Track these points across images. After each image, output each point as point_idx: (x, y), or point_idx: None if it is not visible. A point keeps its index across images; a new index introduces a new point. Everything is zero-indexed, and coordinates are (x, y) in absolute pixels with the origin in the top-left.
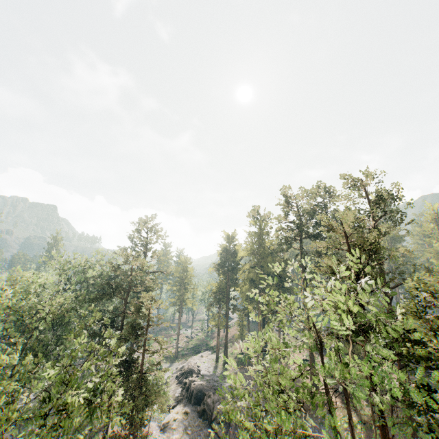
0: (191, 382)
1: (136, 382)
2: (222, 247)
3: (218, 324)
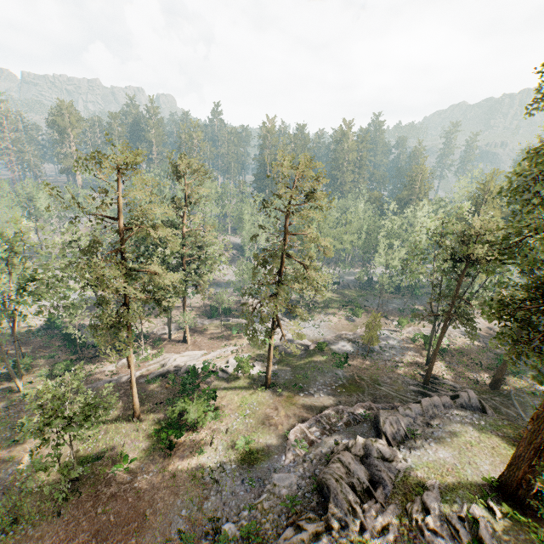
0: None
1: None
2: None
3: None
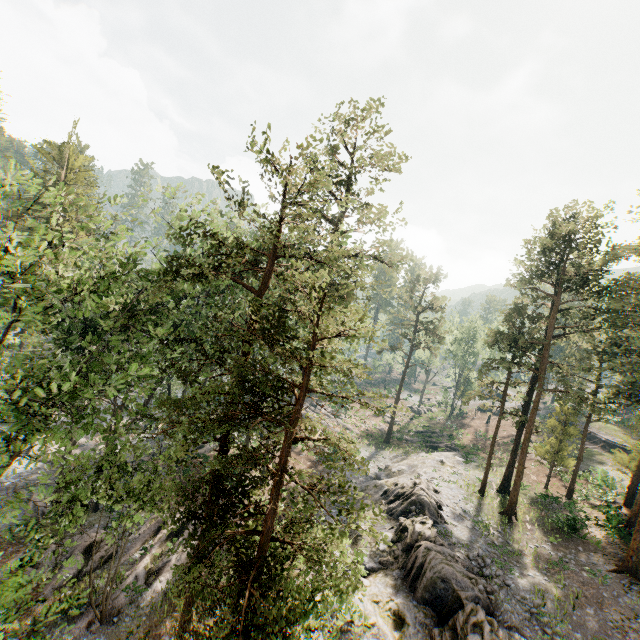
0: (420, 537)
1: (240, 566)
2: (551, 226)
3: (500, 414)
